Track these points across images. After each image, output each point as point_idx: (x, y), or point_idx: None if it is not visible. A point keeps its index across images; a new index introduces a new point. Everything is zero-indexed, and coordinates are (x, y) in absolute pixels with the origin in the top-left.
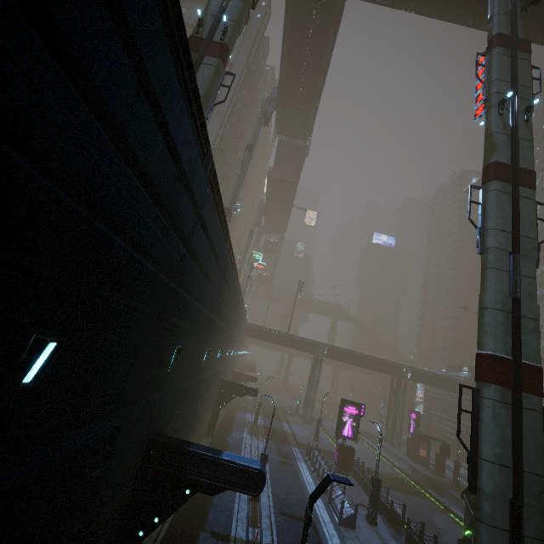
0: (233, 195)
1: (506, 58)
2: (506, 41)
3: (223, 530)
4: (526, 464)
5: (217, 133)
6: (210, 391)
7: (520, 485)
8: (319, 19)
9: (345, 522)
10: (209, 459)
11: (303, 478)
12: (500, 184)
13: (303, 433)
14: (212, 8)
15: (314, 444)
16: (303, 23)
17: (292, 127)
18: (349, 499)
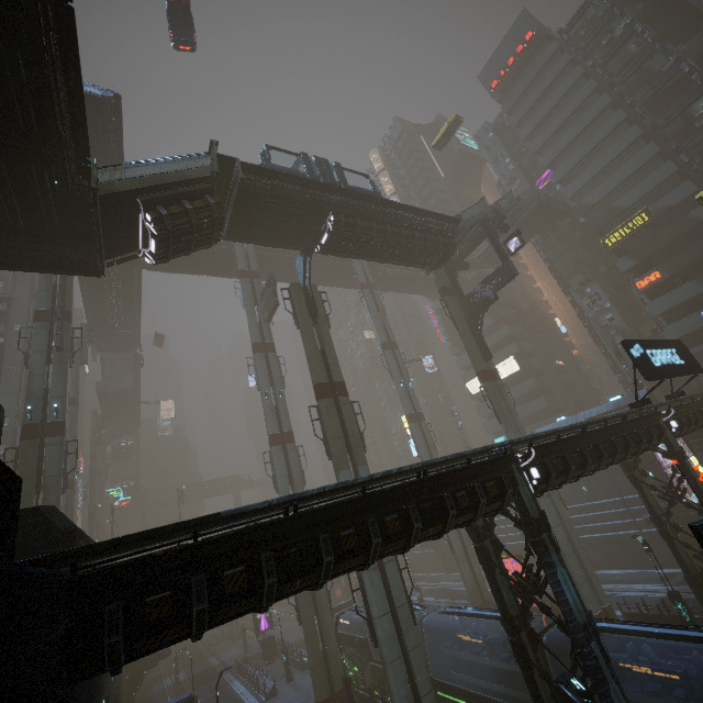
0: (70, 462)
1: (263, 360)
2: (260, 347)
3: None
4: (318, 595)
5: (18, 390)
6: (123, 684)
7: (316, 607)
8: (120, 285)
9: (270, 695)
10: None
11: (237, 692)
12: (277, 447)
13: (233, 654)
14: (35, 391)
15: (246, 656)
16: (103, 286)
17: (116, 346)
18: (270, 678)
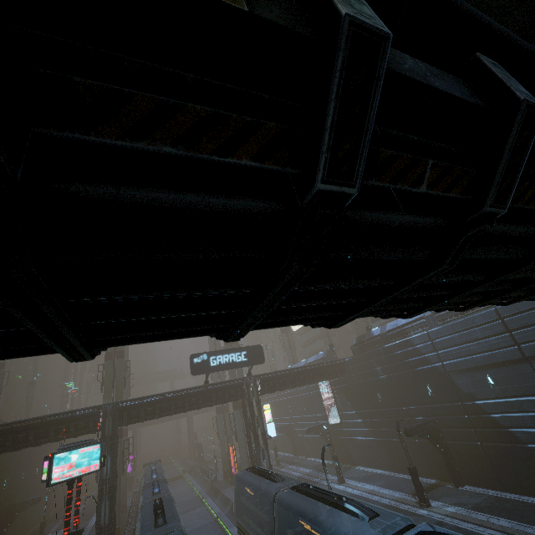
0: (33, 371)
1: None
2: None
3: (45, 534)
4: None
5: None
6: (36, 491)
7: None
8: None
9: None
10: (22, 502)
11: None
12: None
13: None
14: None
15: None
16: None
17: None
18: None
